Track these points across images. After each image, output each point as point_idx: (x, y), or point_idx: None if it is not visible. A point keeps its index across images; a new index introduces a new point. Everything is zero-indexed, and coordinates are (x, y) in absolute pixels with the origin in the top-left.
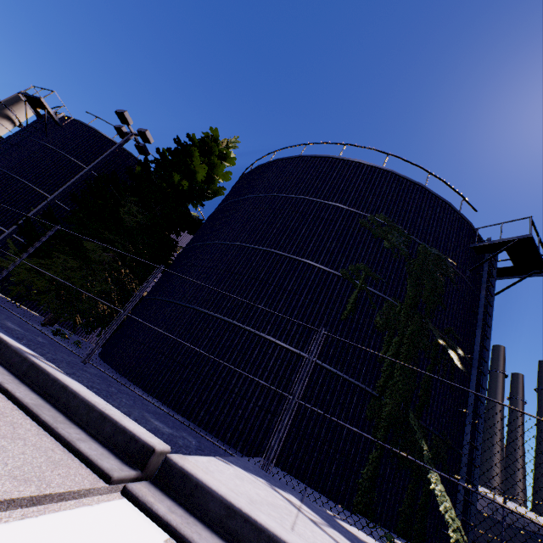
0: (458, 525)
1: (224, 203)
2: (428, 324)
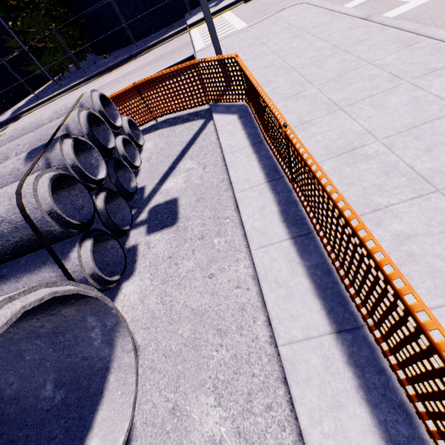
0: None
1: None
2: None
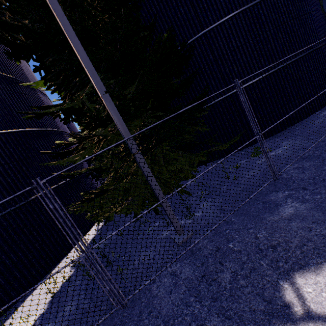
0: None
1: None
2: None
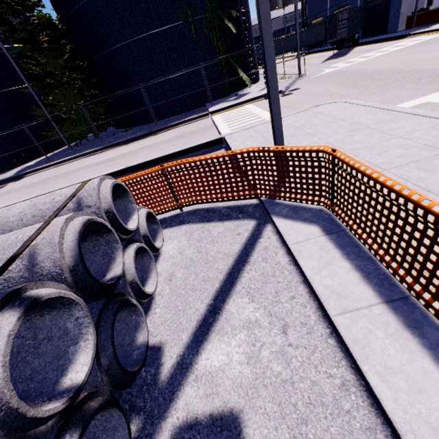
0: (248, 79)
1: (75, 4)
2: (220, 14)
